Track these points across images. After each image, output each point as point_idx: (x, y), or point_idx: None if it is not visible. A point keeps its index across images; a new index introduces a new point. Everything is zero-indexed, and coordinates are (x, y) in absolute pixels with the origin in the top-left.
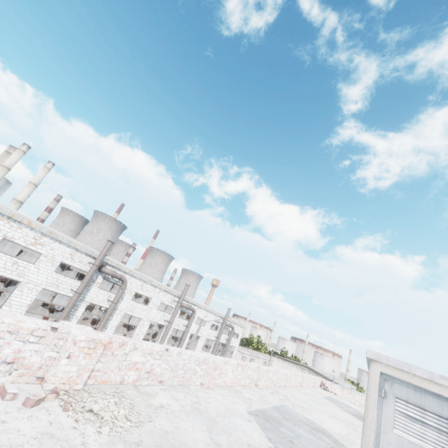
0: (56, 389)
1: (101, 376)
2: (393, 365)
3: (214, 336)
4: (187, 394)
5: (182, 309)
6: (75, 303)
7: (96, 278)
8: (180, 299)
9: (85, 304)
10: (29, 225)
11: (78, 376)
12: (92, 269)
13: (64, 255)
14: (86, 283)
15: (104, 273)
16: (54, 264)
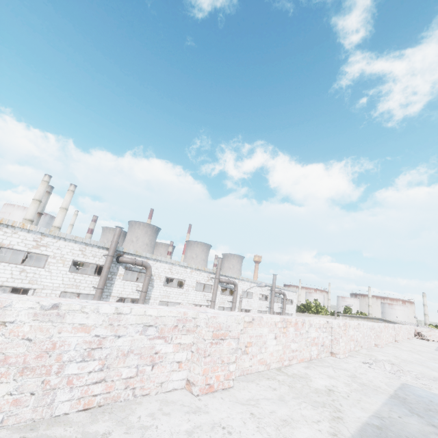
0: None
1: None
2: None
3: (266, 306)
4: None
5: (222, 285)
6: (99, 300)
7: (117, 271)
8: (217, 275)
9: (114, 300)
10: (23, 228)
11: None
12: (106, 260)
13: (74, 252)
14: (105, 277)
15: (123, 262)
16: (66, 264)
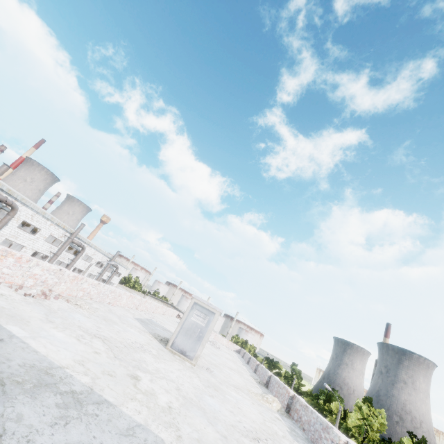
0: (60, 295)
1: (70, 292)
2: (199, 299)
3: (97, 272)
4: (104, 306)
5: (71, 244)
6: None
7: None
8: (73, 236)
9: None
10: None
11: (65, 291)
12: None
13: None
14: None
15: None
16: None
